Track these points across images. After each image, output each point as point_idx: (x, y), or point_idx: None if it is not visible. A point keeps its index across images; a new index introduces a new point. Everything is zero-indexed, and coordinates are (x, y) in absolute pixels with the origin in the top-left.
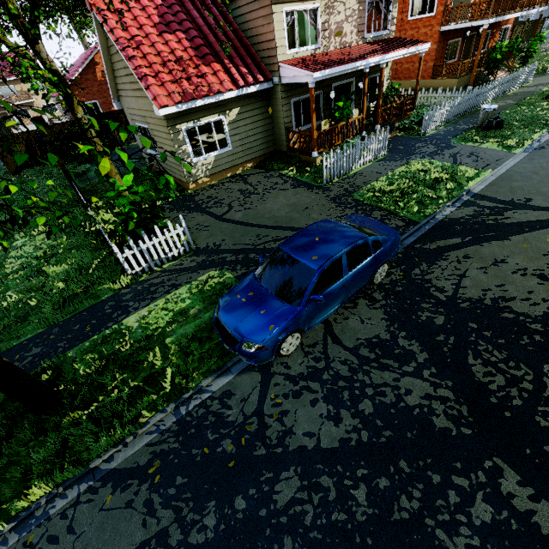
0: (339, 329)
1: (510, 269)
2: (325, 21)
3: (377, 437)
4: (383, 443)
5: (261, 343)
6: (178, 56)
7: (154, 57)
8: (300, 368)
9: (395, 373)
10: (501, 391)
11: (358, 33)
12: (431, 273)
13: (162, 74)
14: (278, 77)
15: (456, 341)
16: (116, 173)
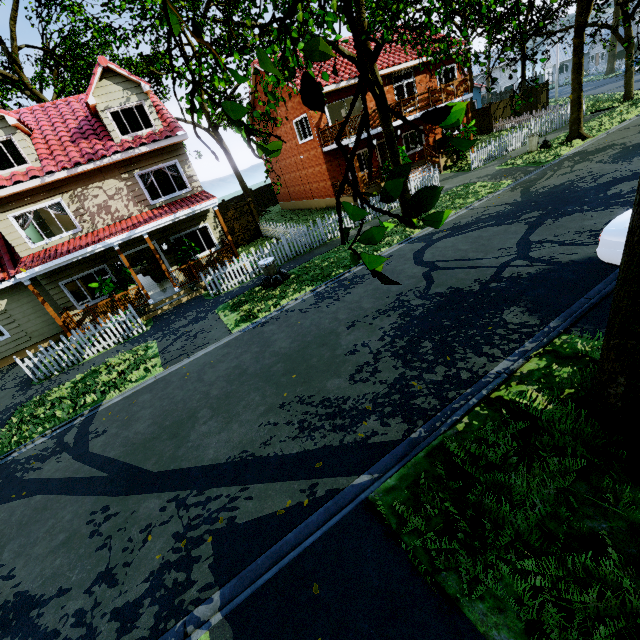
0: None
1: None
2: (78, 208)
3: None
4: None
5: None
6: None
7: None
8: None
9: None
10: None
11: (139, 203)
12: None
13: None
14: None
15: None
16: None
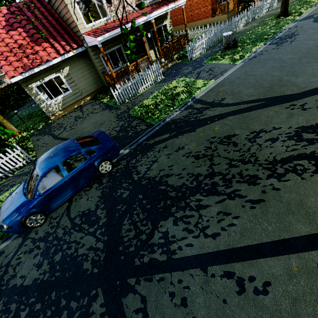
0: (73, 206)
1: (183, 153)
2: None
3: (51, 276)
4: (52, 281)
5: (7, 225)
6: (19, 43)
7: (4, 48)
8: (42, 233)
9: (83, 233)
10: (128, 242)
11: (137, 2)
12: (140, 161)
13: (9, 57)
14: (85, 43)
15: (125, 209)
16: (3, 119)
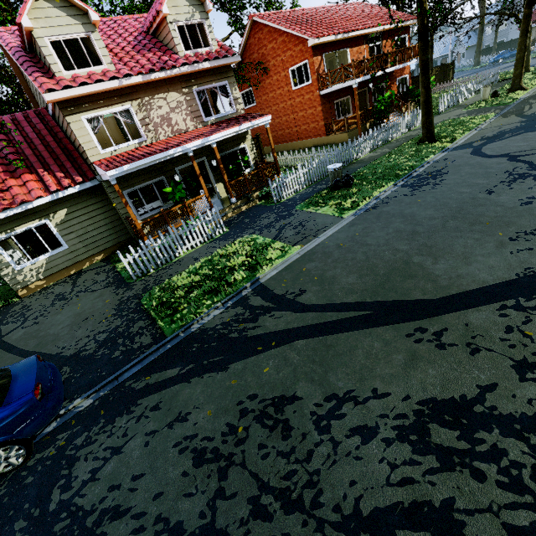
0: None
1: (178, 437)
2: (144, 117)
3: None
4: None
5: None
6: None
7: None
8: None
9: None
10: None
11: (195, 118)
12: (91, 443)
13: None
14: (98, 175)
15: None
16: None
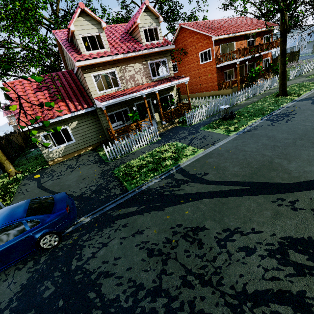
0: None
1: (138, 241)
2: (121, 75)
3: None
4: None
5: None
6: (40, 101)
7: (27, 104)
8: None
9: None
10: None
11: (147, 77)
12: (91, 239)
13: (28, 111)
14: (95, 105)
15: None
16: (5, 160)
